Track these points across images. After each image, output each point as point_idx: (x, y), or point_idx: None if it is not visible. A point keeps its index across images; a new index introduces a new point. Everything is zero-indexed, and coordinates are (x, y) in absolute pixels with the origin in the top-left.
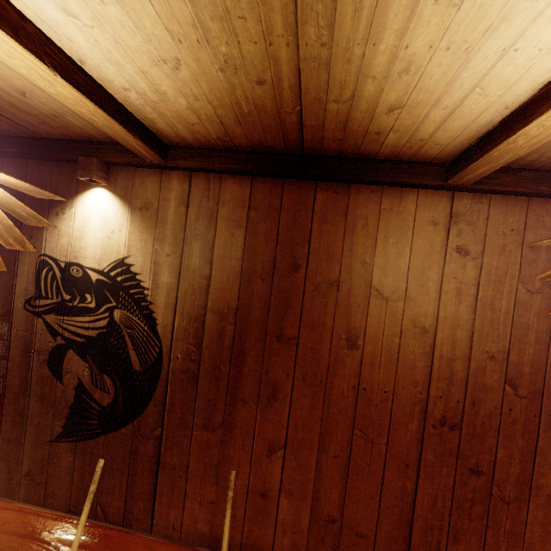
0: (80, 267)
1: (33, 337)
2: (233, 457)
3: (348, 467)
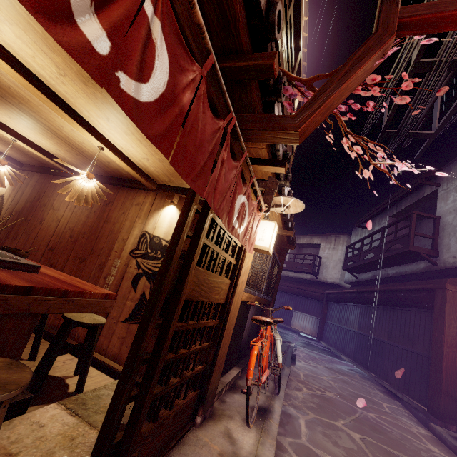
0: None
1: None
2: None
3: None
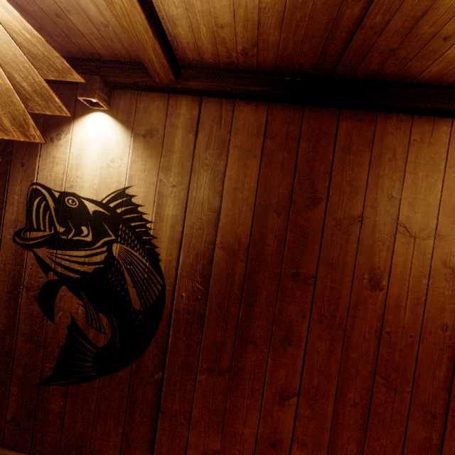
0: (76, 197)
1: (22, 271)
2: (241, 404)
3: (367, 417)
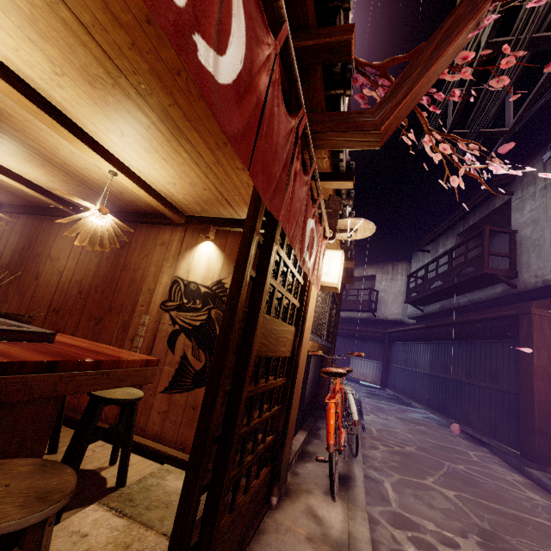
0: None
1: None
2: None
3: None
